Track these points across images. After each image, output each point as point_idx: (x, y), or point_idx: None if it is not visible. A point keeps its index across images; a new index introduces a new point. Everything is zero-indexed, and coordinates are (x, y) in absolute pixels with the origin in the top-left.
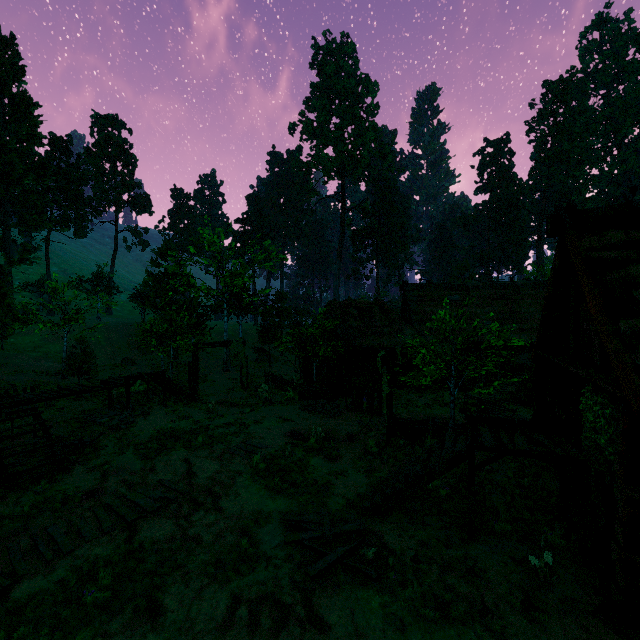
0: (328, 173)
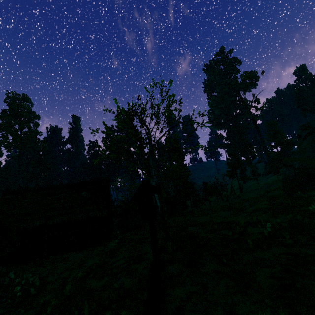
0: (6, 149)
